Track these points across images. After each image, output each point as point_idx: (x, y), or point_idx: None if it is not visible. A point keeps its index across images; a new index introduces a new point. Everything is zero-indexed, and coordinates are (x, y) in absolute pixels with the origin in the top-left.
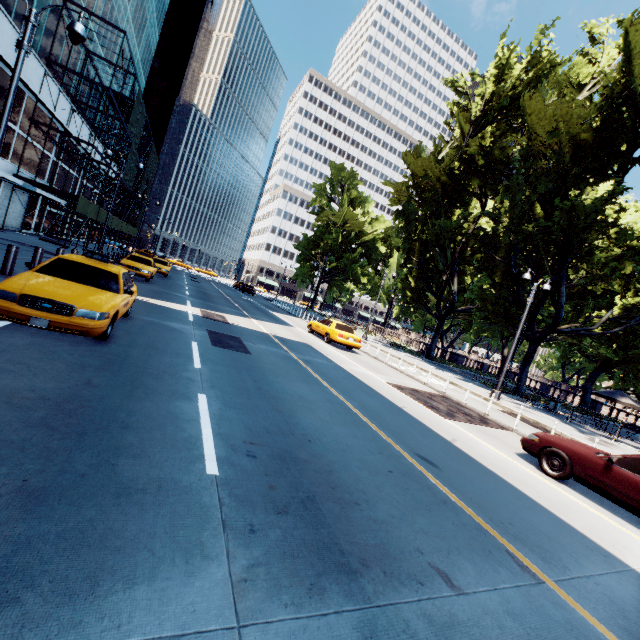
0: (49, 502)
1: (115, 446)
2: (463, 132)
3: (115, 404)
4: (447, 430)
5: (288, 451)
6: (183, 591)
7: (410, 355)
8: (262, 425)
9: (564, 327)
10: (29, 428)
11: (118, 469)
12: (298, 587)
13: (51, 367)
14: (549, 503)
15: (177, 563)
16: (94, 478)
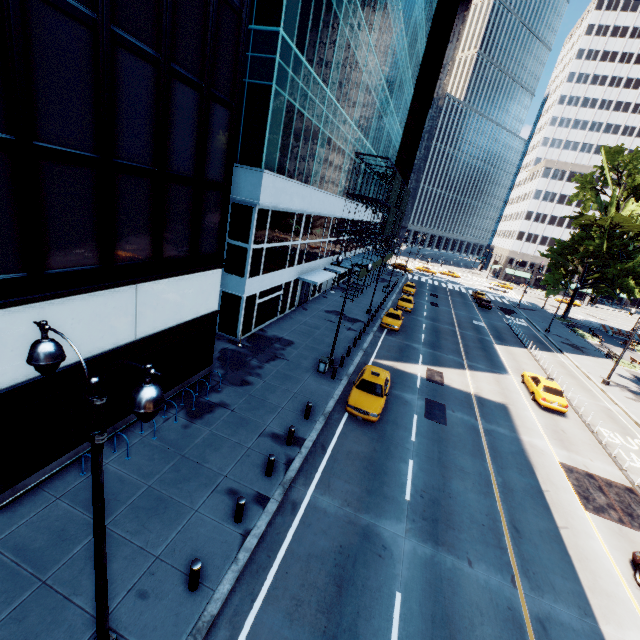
0: (371, 494)
1: (383, 481)
2: None
3: (382, 462)
4: (570, 519)
5: (437, 499)
6: (395, 525)
7: None
8: (431, 483)
9: None
10: (364, 469)
11: (383, 489)
12: (420, 538)
13: (364, 440)
14: (592, 586)
15: (395, 519)
16: (379, 490)
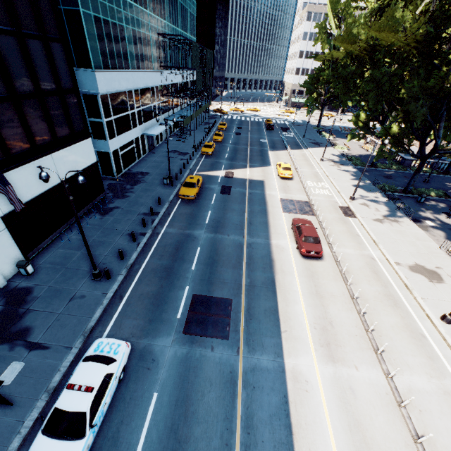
0: (191, 224)
1: (196, 219)
2: None
3: (197, 214)
4: (274, 216)
5: (219, 221)
6: (200, 231)
7: (349, 168)
8: (218, 216)
9: (449, 148)
10: (188, 217)
11: (196, 222)
12: (210, 233)
13: (189, 207)
14: (273, 232)
15: (200, 230)
16: (194, 223)
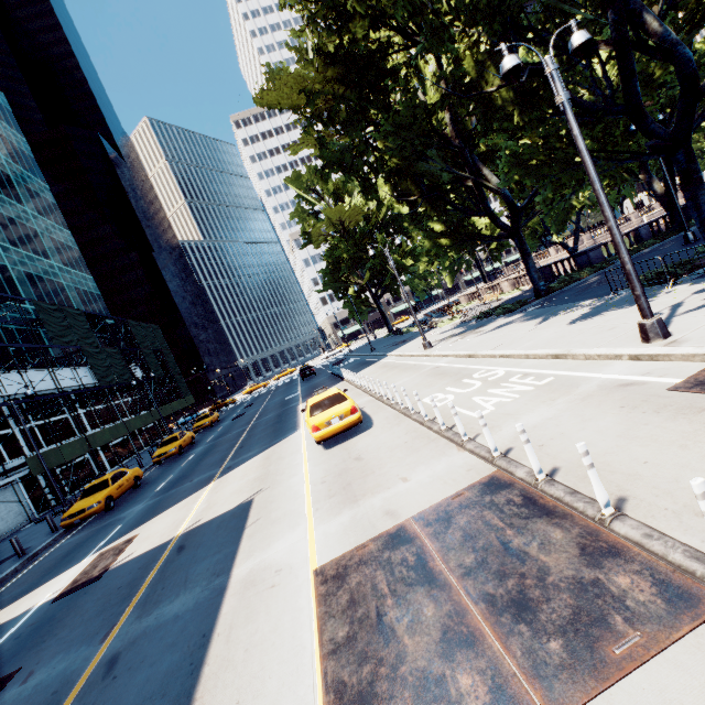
0: None
1: None
2: None
3: None
4: None
5: None
6: None
7: (503, 320)
8: None
9: None
10: None
11: None
12: None
13: None
14: None
15: None
16: None
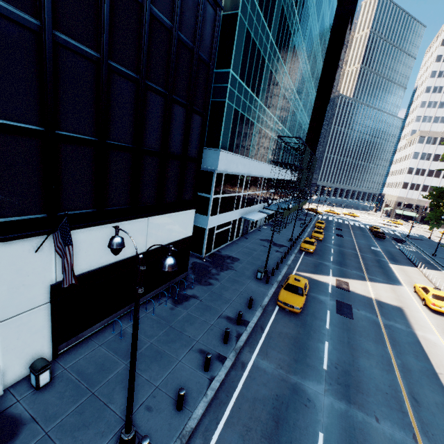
0: (297, 362)
1: (305, 354)
2: None
3: (305, 341)
4: None
5: (348, 370)
6: (316, 385)
7: None
8: (343, 359)
9: None
10: (291, 345)
11: (306, 360)
12: (336, 397)
13: (291, 325)
14: None
15: (316, 381)
16: (303, 360)
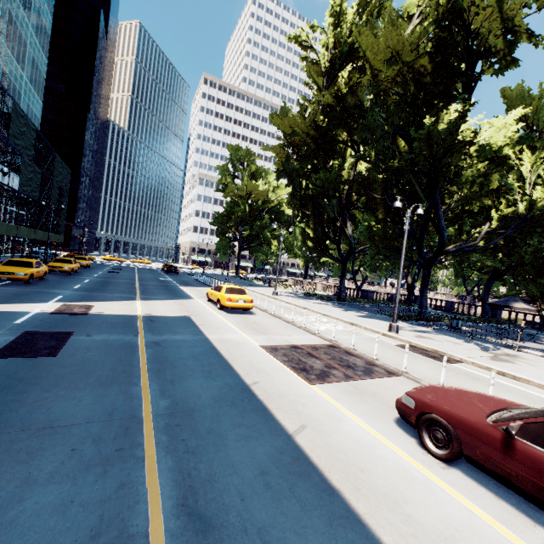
0: None
1: None
2: (320, 86)
3: None
4: (301, 408)
5: None
6: None
7: (320, 301)
8: None
9: (450, 247)
10: None
11: None
12: None
13: None
14: None
15: None
16: None
